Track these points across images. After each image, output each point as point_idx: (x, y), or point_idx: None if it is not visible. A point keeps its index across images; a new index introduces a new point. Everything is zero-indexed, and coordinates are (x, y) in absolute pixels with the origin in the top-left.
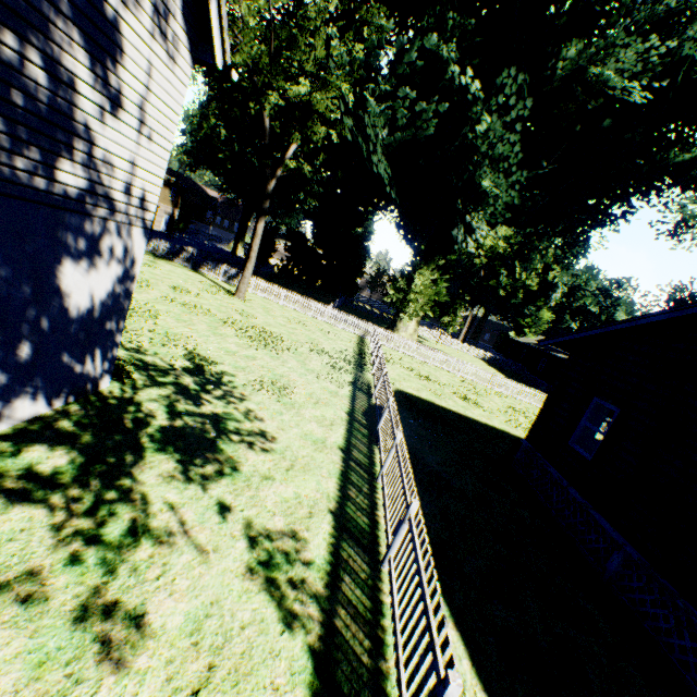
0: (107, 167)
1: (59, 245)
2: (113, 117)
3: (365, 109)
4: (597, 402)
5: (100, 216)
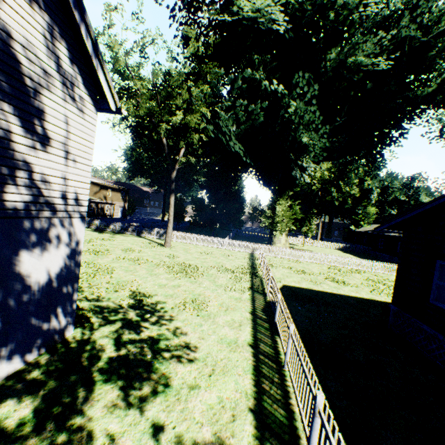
0: (45, 184)
1: (15, 243)
2: (44, 152)
3: (219, 118)
4: (440, 264)
5: (45, 216)
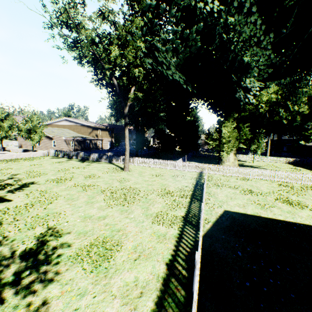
0: None
1: None
2: None
3: (158, 52)
4: None
5: None
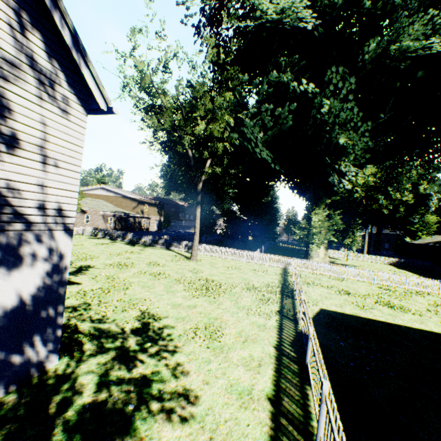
0: (13, 191)
1: None
2: (11, 155)
3: (244, 126)
4: None
5: (14, 229)
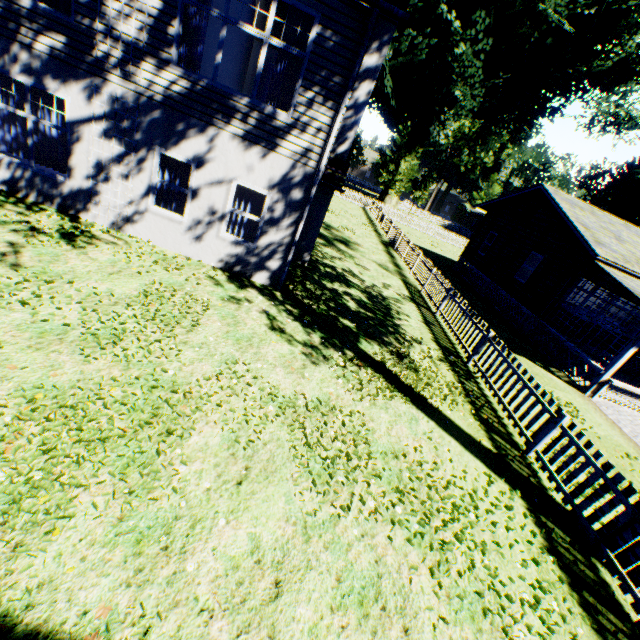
0: None
1: None
2: None
3: None
4: (491, 233)
5: None
